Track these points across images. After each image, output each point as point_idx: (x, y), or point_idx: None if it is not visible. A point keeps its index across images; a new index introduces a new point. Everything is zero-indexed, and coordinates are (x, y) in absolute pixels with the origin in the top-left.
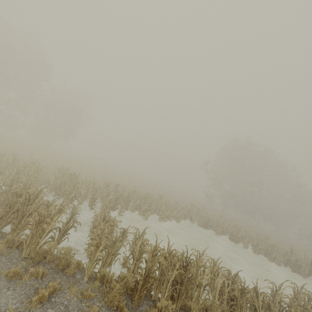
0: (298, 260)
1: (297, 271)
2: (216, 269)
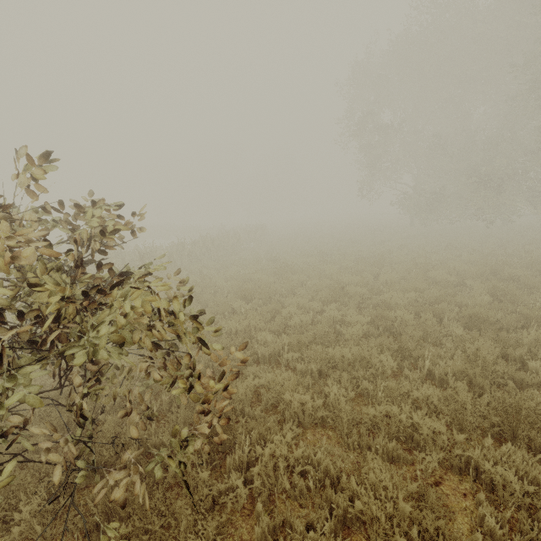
0: None
1: None
2: None
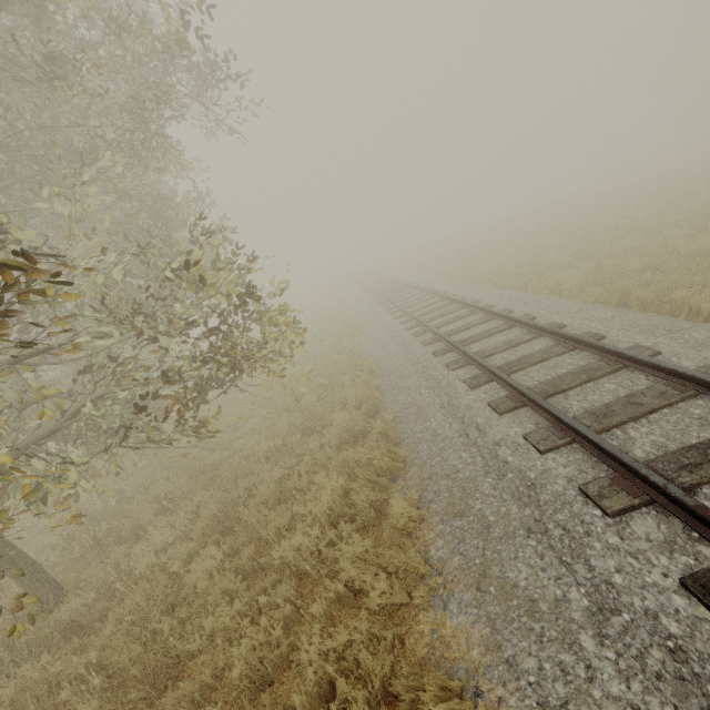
0: None
1: None
2: None
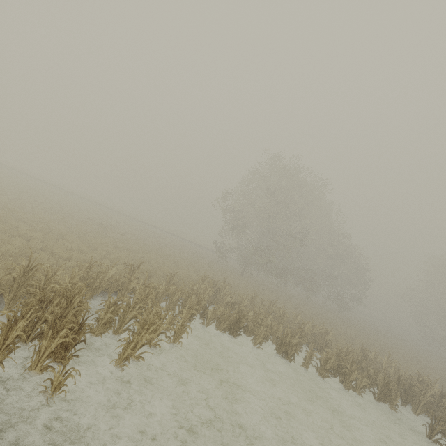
0: (388, 381)
1: (383, 399)
2: None
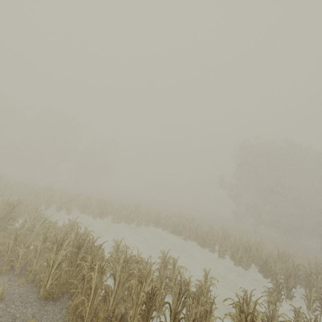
0: (267, 260)
1: (268, 276)
2: (46, 218)
